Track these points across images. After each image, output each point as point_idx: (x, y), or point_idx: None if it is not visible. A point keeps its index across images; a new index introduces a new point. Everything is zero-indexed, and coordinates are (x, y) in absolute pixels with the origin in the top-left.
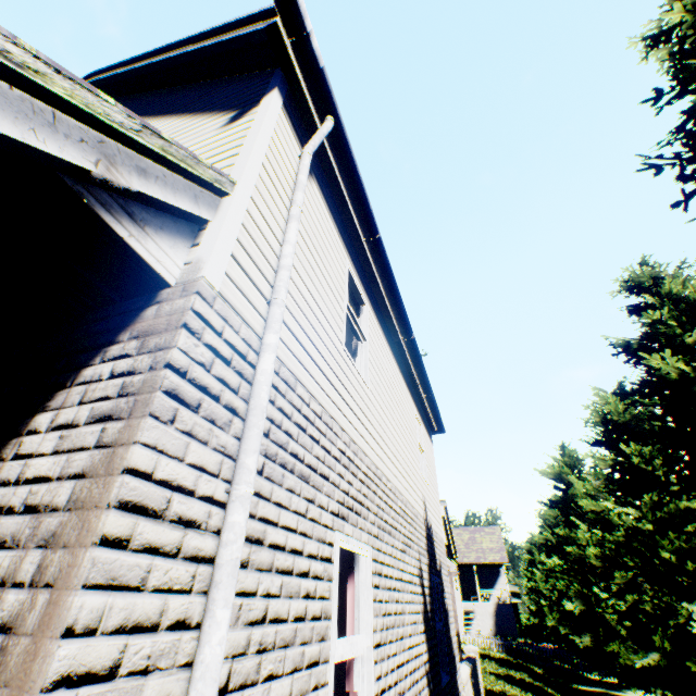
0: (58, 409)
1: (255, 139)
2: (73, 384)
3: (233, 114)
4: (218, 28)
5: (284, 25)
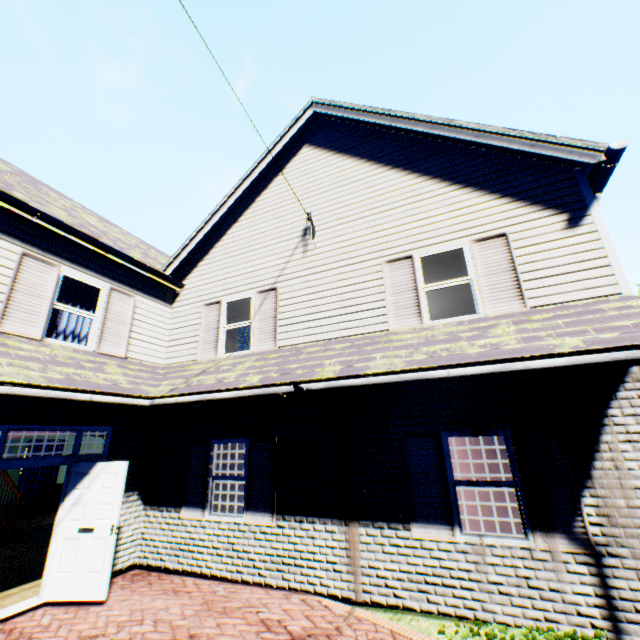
0: (618, 408)
1: (616, 257)
2: (616, 398)
3: (564, 216)
4: (529, 138)
5: (606, 160)
